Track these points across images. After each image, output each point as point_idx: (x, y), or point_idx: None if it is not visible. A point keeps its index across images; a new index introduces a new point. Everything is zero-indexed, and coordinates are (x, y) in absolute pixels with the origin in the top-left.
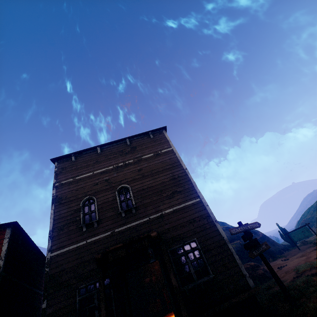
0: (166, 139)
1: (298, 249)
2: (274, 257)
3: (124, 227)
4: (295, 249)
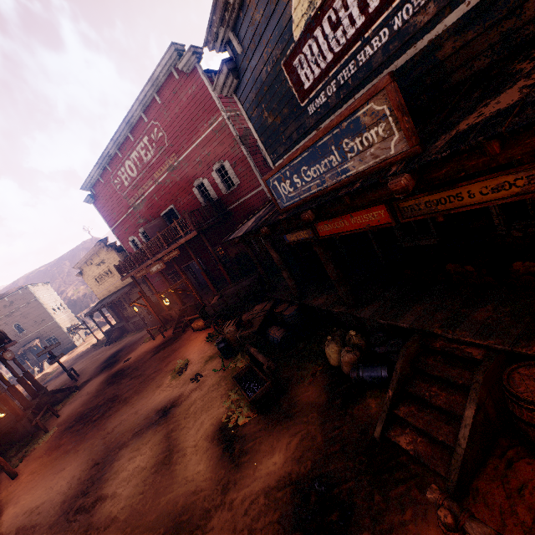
0: (32, 292)
1: None
2: None
3: (24, 339)
4: None
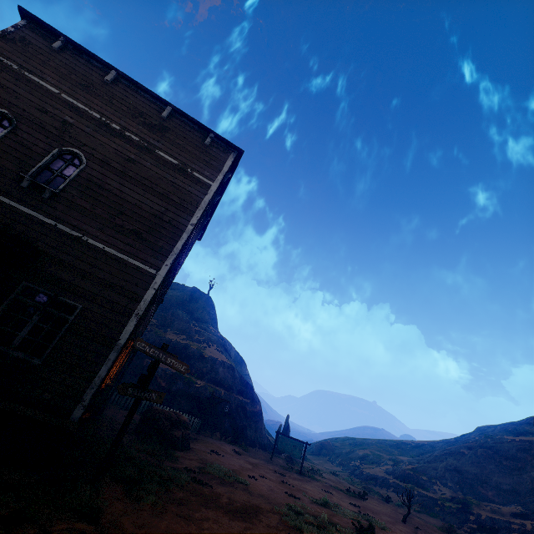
0: (222, 166)
1: (271, 458)
2: (236, 440)
3: (4, 199)
4: (270, 456)
